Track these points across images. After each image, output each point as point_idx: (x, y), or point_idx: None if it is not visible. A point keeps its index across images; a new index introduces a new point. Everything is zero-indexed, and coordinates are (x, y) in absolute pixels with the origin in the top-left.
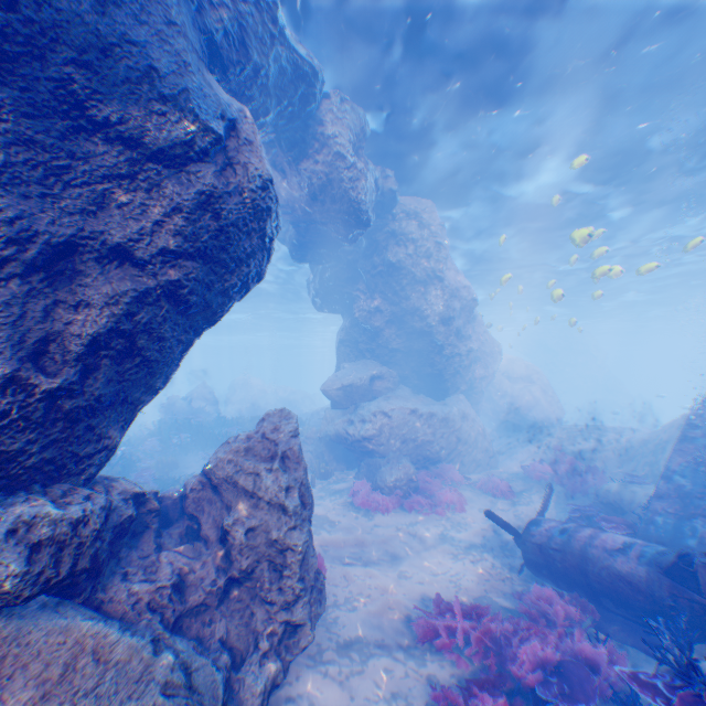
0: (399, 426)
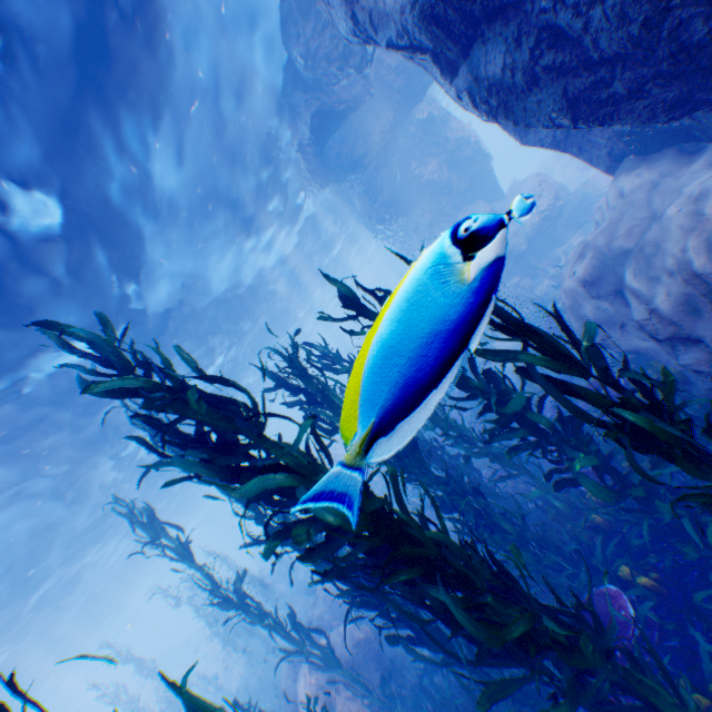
0: (549, 185)
